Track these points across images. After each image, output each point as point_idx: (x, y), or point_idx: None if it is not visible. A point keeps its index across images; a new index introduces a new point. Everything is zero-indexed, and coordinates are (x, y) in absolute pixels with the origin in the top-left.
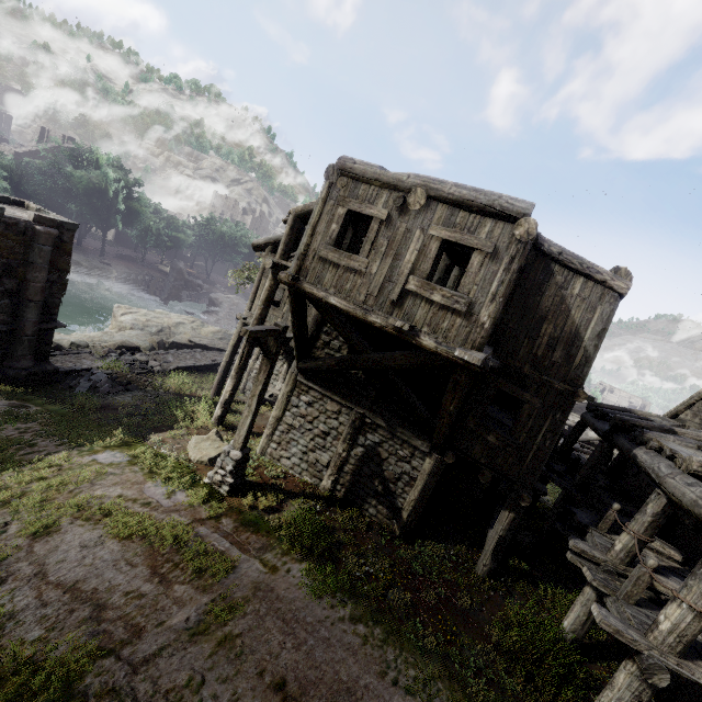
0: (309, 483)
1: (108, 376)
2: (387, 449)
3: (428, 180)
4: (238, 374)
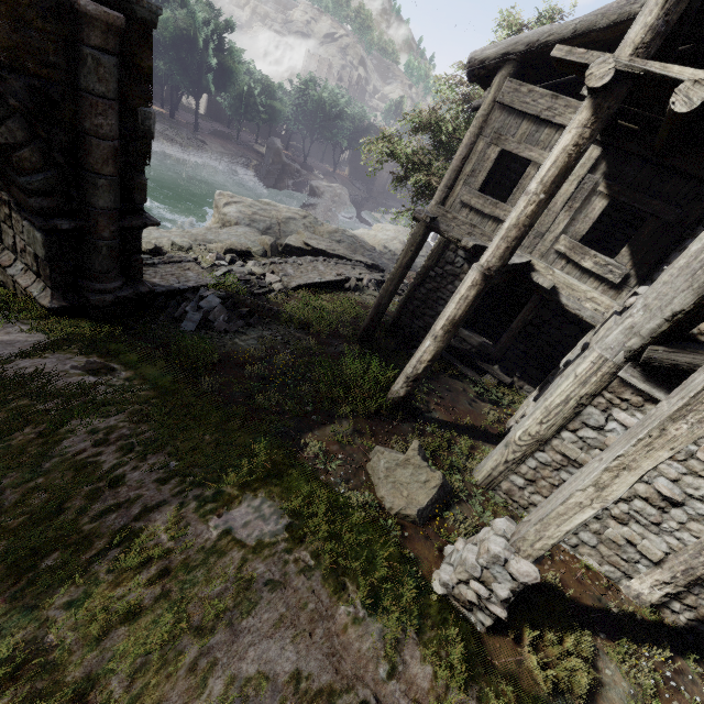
0: (599, 574)
1: (221, 301)
2: None
3: None
4: (449, 334)
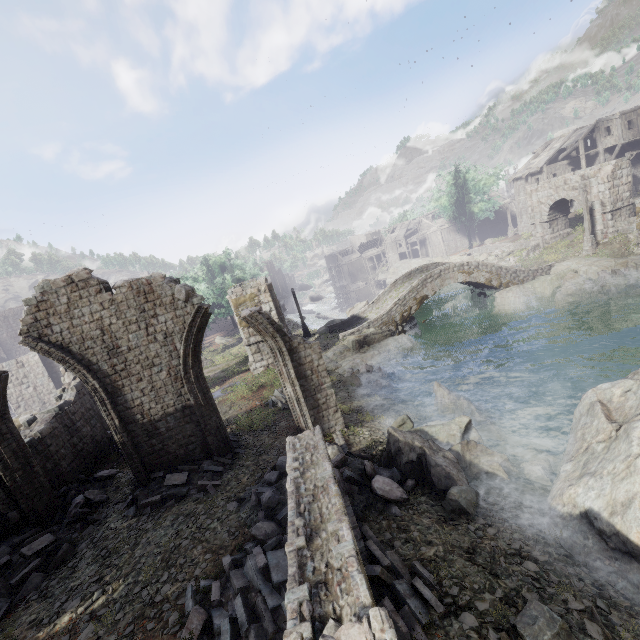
0: None
1: None
2: (635, 172)
3: (639, 106)
4: None
